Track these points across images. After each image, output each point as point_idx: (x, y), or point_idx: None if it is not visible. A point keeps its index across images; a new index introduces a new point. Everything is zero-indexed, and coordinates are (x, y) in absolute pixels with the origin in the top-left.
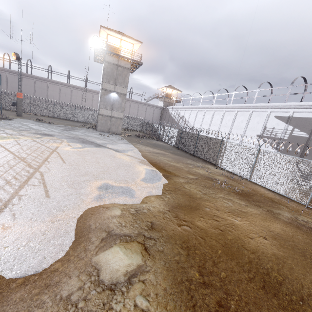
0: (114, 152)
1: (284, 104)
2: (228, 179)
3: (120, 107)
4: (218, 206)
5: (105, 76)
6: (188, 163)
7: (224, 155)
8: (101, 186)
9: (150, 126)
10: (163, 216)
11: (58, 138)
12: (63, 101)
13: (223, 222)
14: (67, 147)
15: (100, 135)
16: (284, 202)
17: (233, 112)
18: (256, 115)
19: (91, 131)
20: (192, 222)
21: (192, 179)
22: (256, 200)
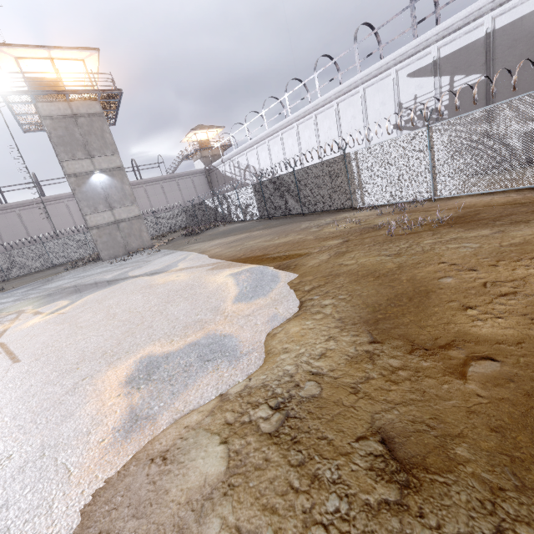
0: (148, 278)
1: (415, 43)
2: (401, 215)
3: (125, 196)
4: (457, 262)
5: (60, 149)
6: (305, 227)
7: (361, 181)
8: (132, 374)
9: (199, 208)
10: (381, 373)
11: (10, 312)
12: (12, 241)
13: (528, 290)
14: (31, 320)
15: (111, 265)
16: None
17: (331, 109)
18: (374, 91)
19: (92, 266)
20: (465, 335)
21: (340, 244)
22: (495, 216)
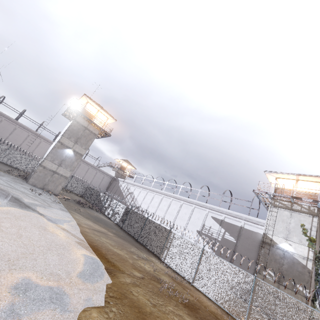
0: (46, 221)
1: (218, 208)
2: (173, 281)
3: (71, 165)
4: None
5: (68, 132)
6: (132, 251)
7: (169, 248)
8: (18, 284)
9: (95, 193)
10: None
11: None
12: None
13: None
14: None
15: (30, 191)
16: (226, 319)
17: (179, 202)
18: (197, 211)
19: (19, 181)
20: None
21: (139, 278)
22: (203, 316)
